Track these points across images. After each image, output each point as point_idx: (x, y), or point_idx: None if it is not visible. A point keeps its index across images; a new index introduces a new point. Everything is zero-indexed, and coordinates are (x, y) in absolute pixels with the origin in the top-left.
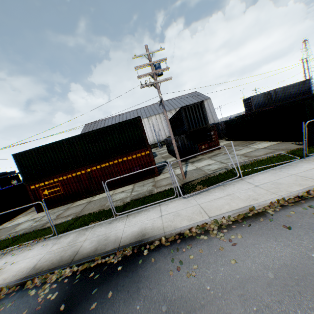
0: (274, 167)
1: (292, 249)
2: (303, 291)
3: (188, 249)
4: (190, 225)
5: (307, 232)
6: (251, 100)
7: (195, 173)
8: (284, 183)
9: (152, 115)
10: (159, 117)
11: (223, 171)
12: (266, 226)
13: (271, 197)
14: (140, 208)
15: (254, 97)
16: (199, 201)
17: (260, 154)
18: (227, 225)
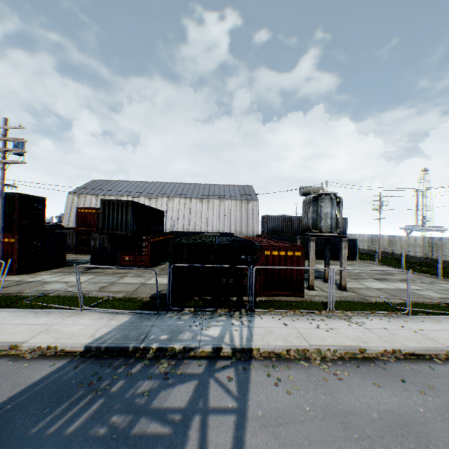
0: (43, 309)
1: None
2: None
3: None
4: None
5: None
6: (266, 220)
7: (23, 287)
8: None
9: (176, 196)
10: (184, 202)
11: (34, 295)
12: None
13: None
14: None
15: (271, 218)
16: None
17: (114, 289)
18: None
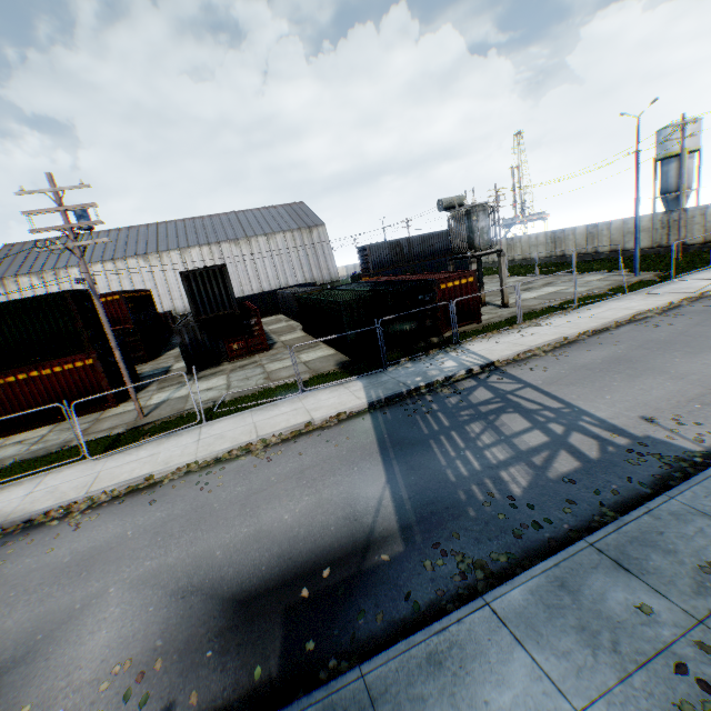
0: (258, 406)
1: (122, 529)
2: (75, 570)
3: (18, 542)
4: (51, 507)
5: (161, 507)
6: (369, 252)
7: (170, 408)
8: (227, 437)
9: (192, 244)
10: (210, 252)
11: (207, 406)
12: (138, 502)
13: (185, 461)
14: (17, 480)
15: (374, 247)
16: (108, 466)
17: (285, 375)
18: (101, 504)
